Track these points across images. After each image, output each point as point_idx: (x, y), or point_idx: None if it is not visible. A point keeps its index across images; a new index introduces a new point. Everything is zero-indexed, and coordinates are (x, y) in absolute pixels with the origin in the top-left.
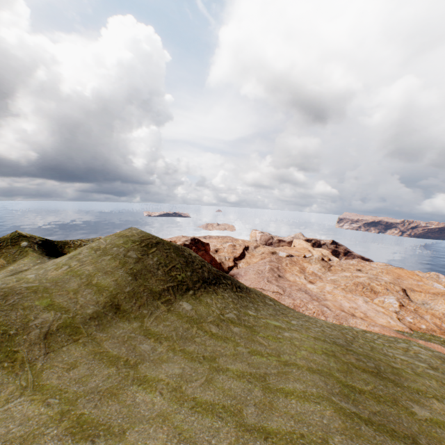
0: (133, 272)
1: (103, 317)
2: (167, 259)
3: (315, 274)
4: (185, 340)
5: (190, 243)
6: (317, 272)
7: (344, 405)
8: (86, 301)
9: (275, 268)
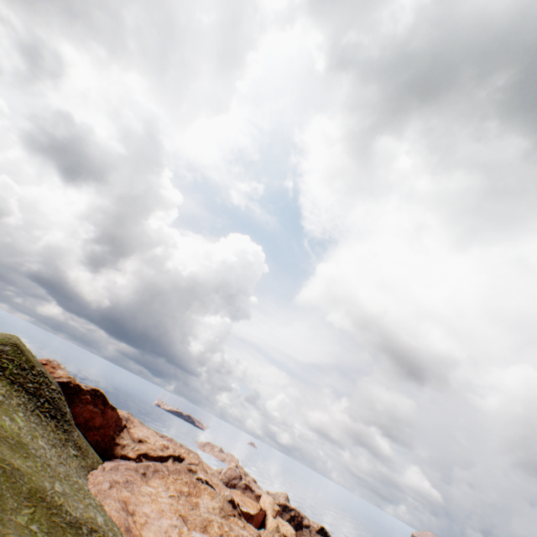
0: None
1: None
2: (16, 354)
3: (196, 504)
4: None
5: (88, 390)
6: (204, 506)
7: None
8: None
9: (154, 468)
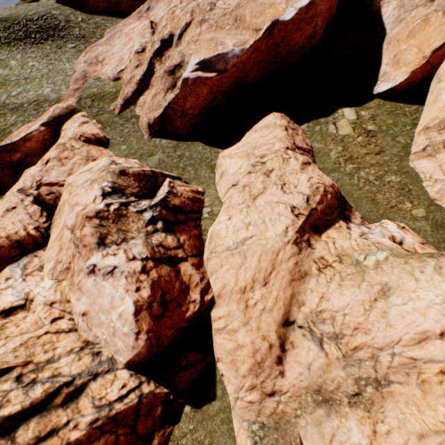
0: None
1: None
2: None
3: None
4: None
5: None
6: None
7: None
8: None
9: None
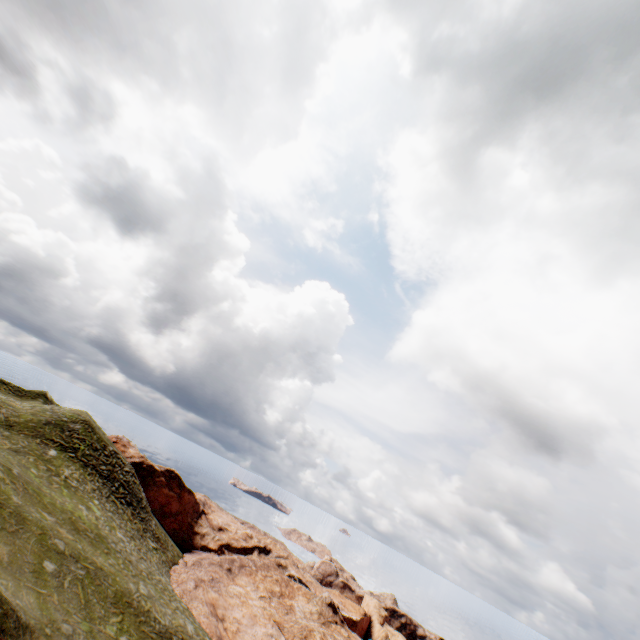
0: (51, 421)
1: (0, 422)
2: (87, 432)
3: (290, 607)
4: (16, 452)
5: (162, 471)
6: (299, 610)
7: (14, 470)
8: (5, 413)
9: (239, 563)
